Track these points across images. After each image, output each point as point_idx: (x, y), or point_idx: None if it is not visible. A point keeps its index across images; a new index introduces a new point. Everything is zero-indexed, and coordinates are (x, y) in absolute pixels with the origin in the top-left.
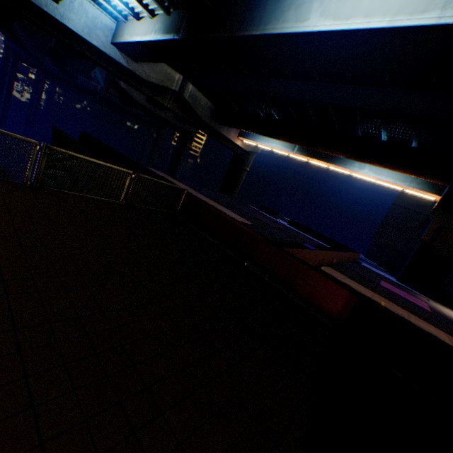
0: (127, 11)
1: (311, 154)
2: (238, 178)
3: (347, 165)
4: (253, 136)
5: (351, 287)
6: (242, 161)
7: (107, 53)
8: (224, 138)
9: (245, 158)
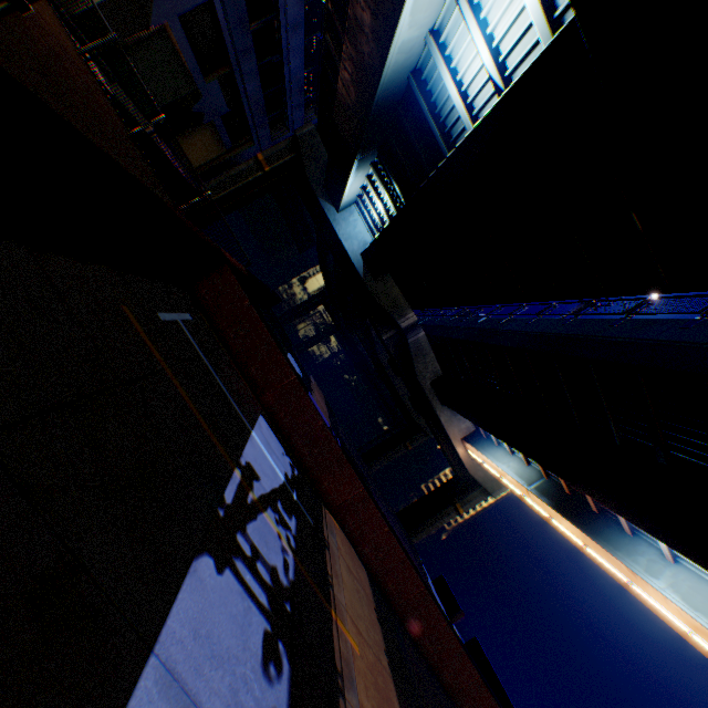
0: (379, 225)
1: (557, 502)
2: (437, 510)
3: (621, 552)
4: (482, 444)
5: (327, 548)
6: (458, 489)
7: (351, 258)
8: (442, 429)
9: (466, 488)
